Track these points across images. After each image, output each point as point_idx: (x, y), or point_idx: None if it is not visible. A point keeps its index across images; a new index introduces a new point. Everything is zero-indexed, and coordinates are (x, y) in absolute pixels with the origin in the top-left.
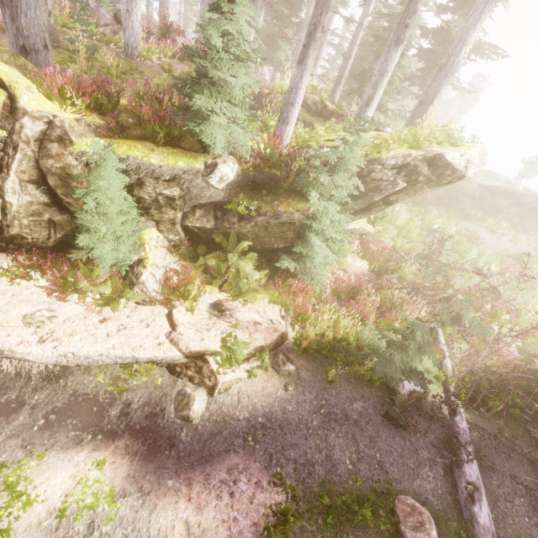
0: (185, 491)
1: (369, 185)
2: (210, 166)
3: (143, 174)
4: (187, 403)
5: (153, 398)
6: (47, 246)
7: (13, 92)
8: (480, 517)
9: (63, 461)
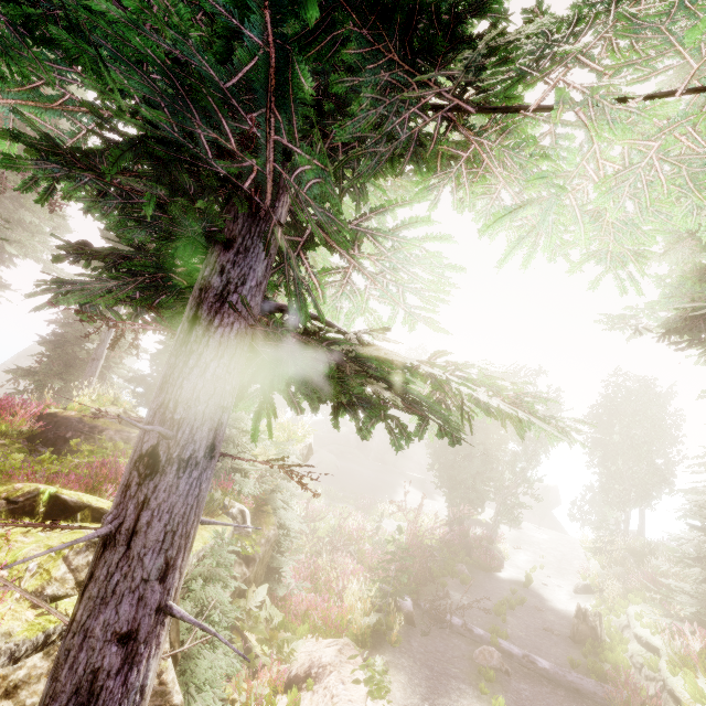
0: None
1: None
2: (237, 516)
3: None
4: None
5: None
6: None
7: None
8: (480, 632)
9: None
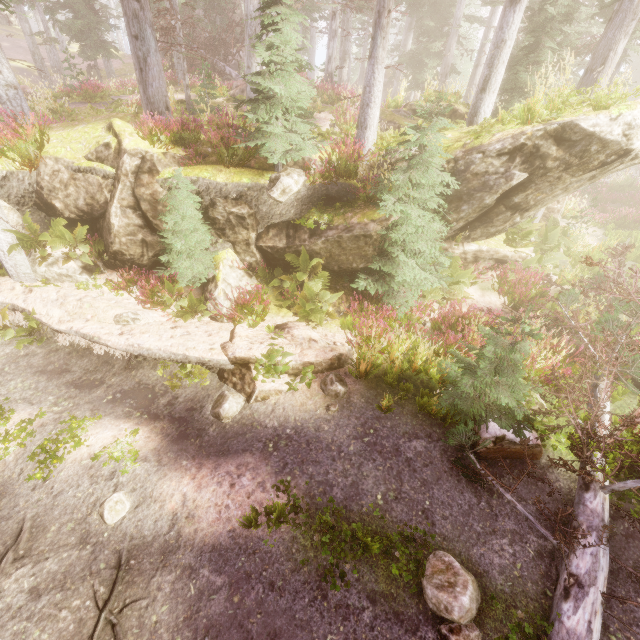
0: (193, 471)
1: (472, 183)
2: (274, 181)
3: (213, 194)
4: (221, 402)
5: (198, 396)
6: (143, 264)
7: (120, 139)
8: (571, 620)
9: (112, 425)
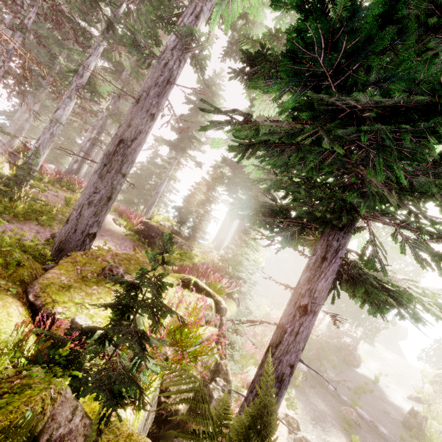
0: None
1: None
2: (236, 300)
3: None
4: (306, 441)
5: None
6: None
7: (216, 298)
8: (345, 398)
9: None
